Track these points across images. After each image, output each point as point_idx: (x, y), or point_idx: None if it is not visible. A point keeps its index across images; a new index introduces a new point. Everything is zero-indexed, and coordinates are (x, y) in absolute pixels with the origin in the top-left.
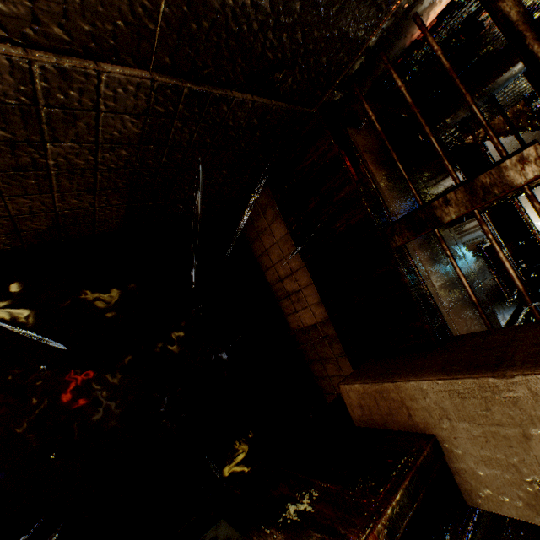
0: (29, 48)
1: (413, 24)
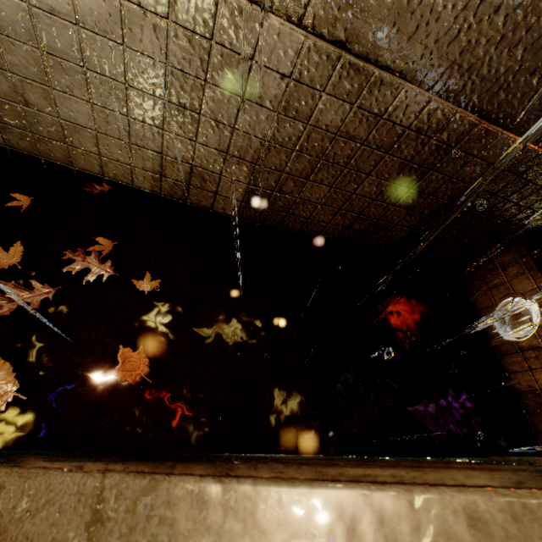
0: (480, 118)
1: None
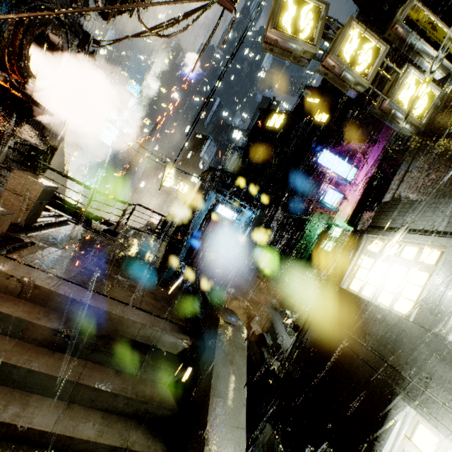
0: None
1: None
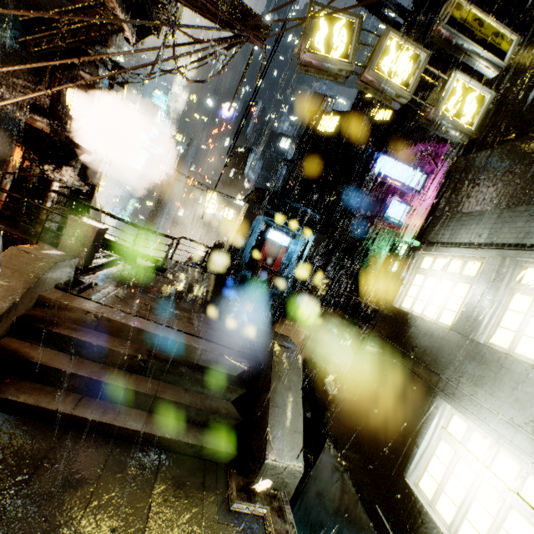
0: None
1: (0, 201)
